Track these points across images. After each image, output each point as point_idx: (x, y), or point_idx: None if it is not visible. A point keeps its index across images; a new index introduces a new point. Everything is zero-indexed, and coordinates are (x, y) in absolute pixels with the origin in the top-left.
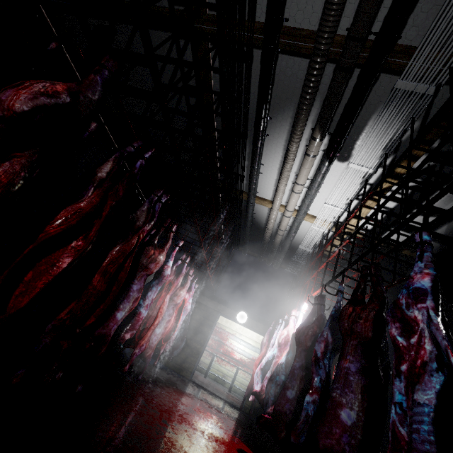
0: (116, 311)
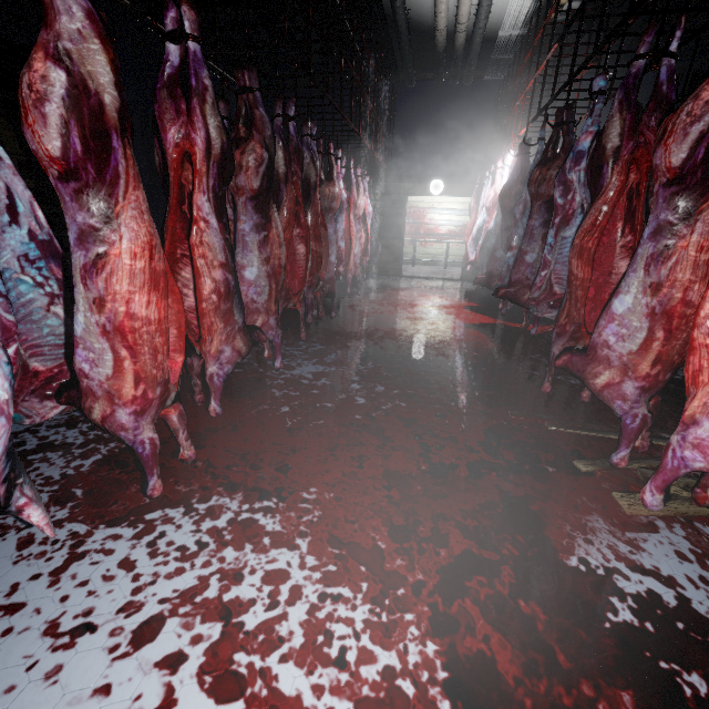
0: (331, 258)
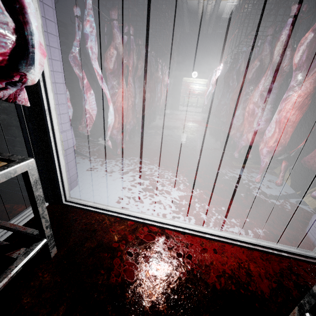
0: (155, 99)
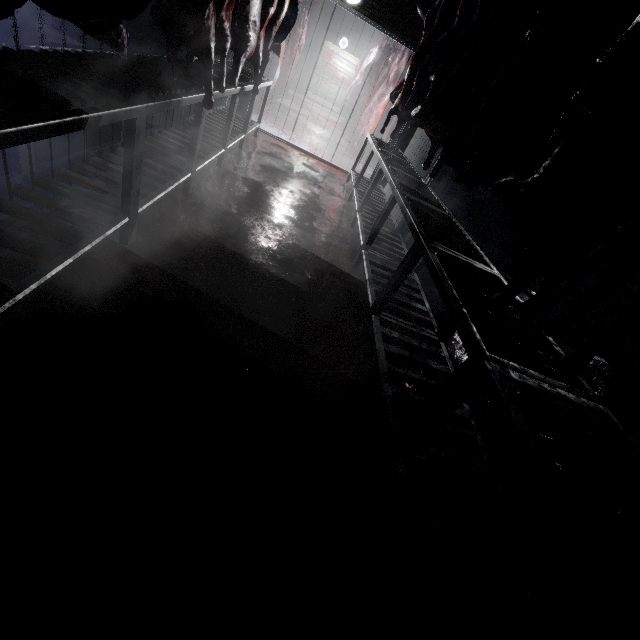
0: None
